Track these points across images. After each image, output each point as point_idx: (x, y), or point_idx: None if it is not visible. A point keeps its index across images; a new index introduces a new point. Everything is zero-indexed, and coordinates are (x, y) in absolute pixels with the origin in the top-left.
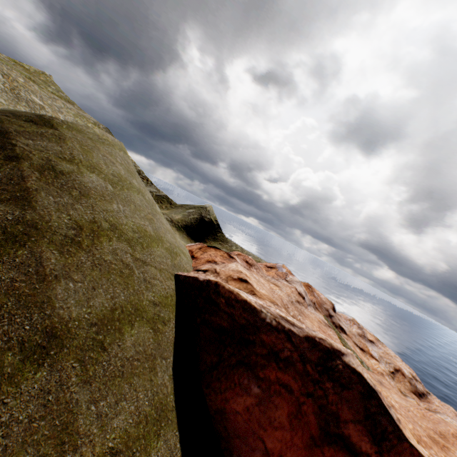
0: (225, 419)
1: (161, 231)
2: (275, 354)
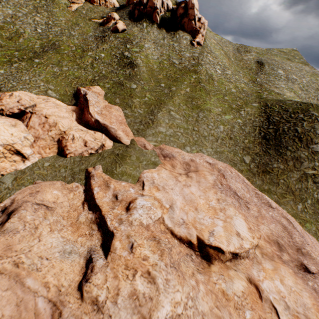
0: None
1: None
2: None
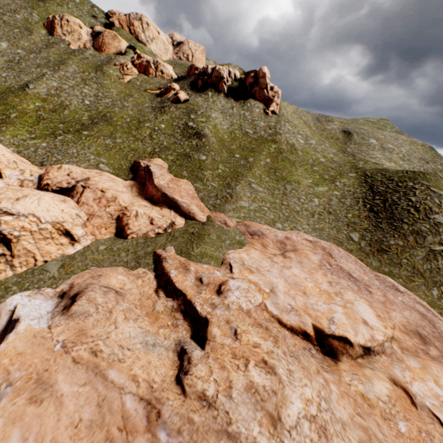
0: None
1: None
2: None
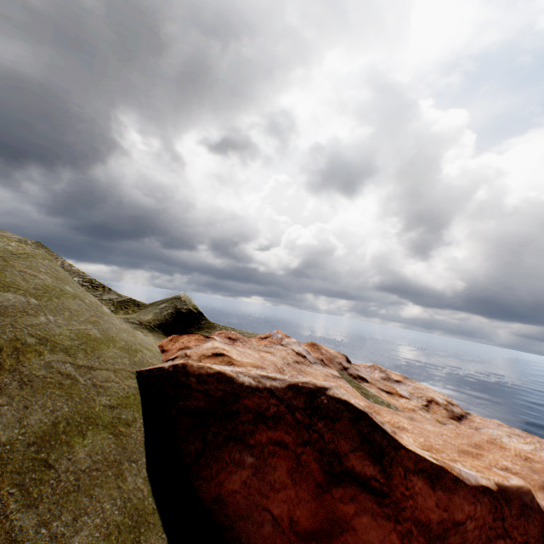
0: (224, 505)
1: (111, 331)
2: (262, 415)
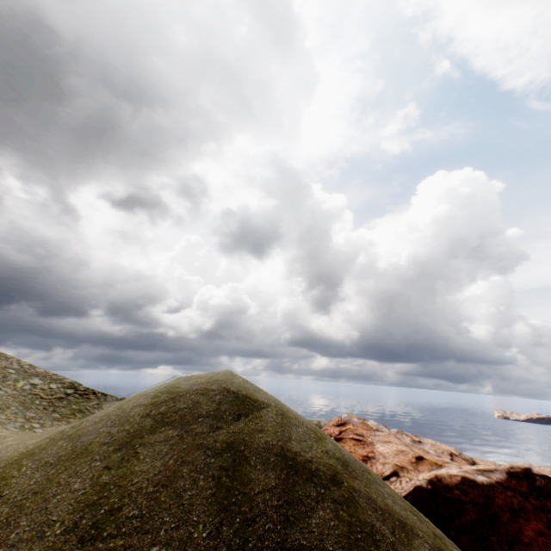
0: None
1: None
2: (513, 509)
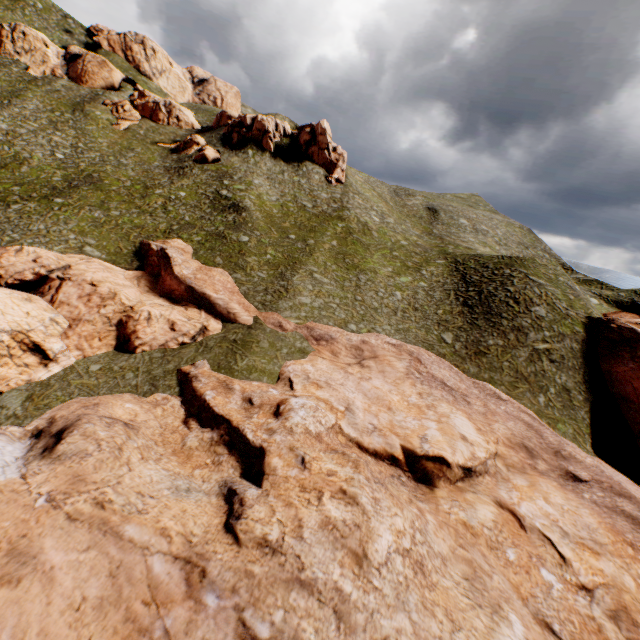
0: (609, 374)
1: (578, 297)
2: None
